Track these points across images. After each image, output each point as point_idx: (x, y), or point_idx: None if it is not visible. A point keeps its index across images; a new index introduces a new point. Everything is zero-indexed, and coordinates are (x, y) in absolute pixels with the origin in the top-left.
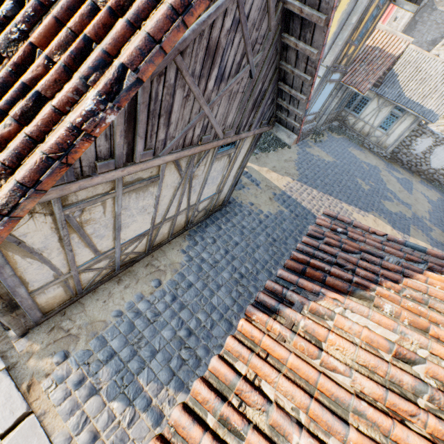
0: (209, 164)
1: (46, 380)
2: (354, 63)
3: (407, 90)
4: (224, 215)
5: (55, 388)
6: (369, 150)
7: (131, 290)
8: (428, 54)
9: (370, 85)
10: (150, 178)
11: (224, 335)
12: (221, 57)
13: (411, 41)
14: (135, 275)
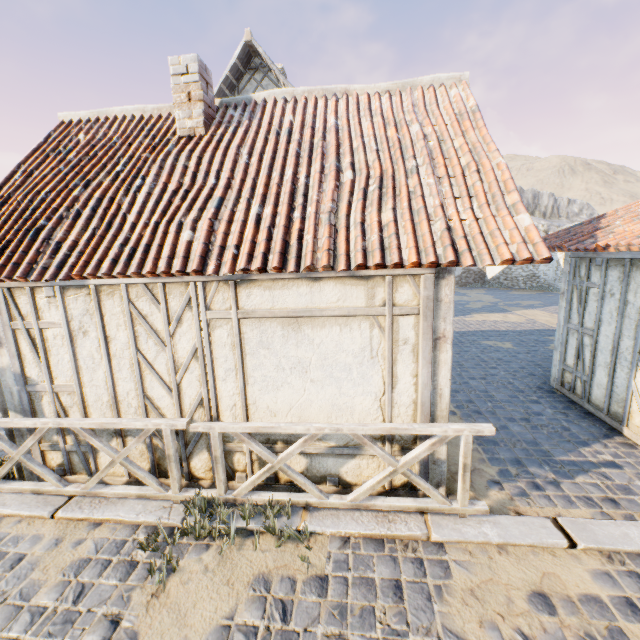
0: None
1: (517, 502)
2: None
3: None
4: None
5: (532, 501)
6: None
7: None
8: None
9: None
10: None
11: (543, 407)
12: None
13: None
14: None
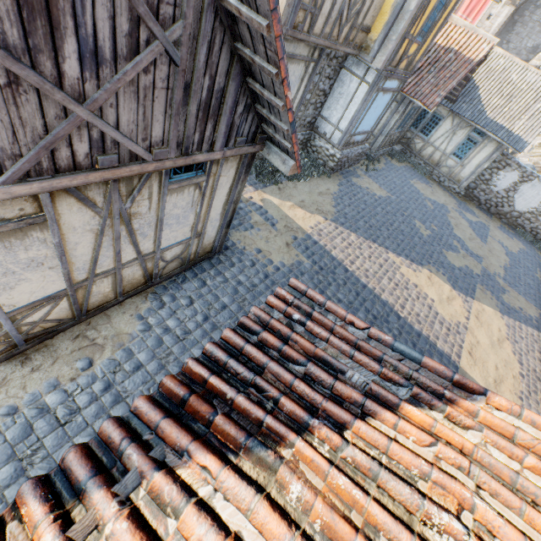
0: (159, 197)
1: None
2: (422, 68)
3: (490, 108)
4: (214, 265)
5: None
6: (438, 184)
7: (41, 374)
8: (520, 62)
9: (439, 99)
10: (23, 219)
11: None
12: (74, 18)
13: (496, 42)
14: (54, 351)
